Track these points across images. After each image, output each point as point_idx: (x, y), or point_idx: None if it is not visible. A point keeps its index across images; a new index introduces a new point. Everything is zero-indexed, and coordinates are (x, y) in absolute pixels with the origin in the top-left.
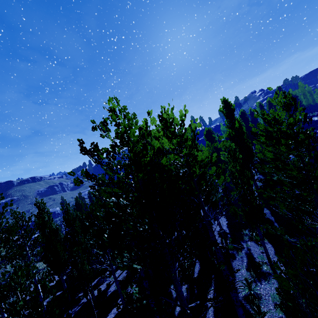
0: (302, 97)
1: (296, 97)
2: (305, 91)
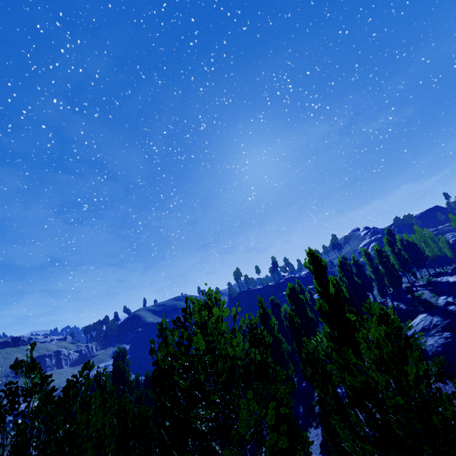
0: (423, 244)
1: (415, 245)
2: (426, 237)
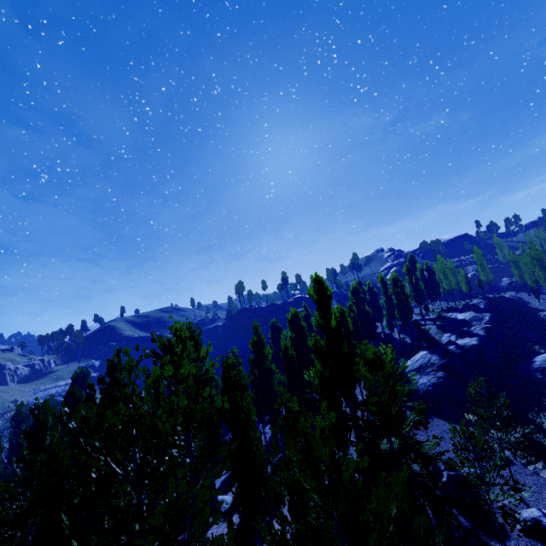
0: (442, 276)
1: (434, 276)
2: (446, 269)
